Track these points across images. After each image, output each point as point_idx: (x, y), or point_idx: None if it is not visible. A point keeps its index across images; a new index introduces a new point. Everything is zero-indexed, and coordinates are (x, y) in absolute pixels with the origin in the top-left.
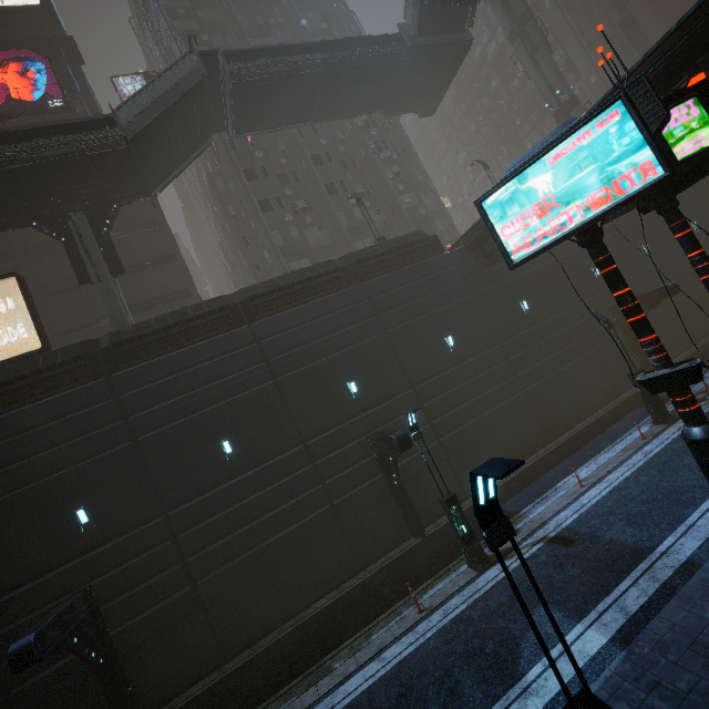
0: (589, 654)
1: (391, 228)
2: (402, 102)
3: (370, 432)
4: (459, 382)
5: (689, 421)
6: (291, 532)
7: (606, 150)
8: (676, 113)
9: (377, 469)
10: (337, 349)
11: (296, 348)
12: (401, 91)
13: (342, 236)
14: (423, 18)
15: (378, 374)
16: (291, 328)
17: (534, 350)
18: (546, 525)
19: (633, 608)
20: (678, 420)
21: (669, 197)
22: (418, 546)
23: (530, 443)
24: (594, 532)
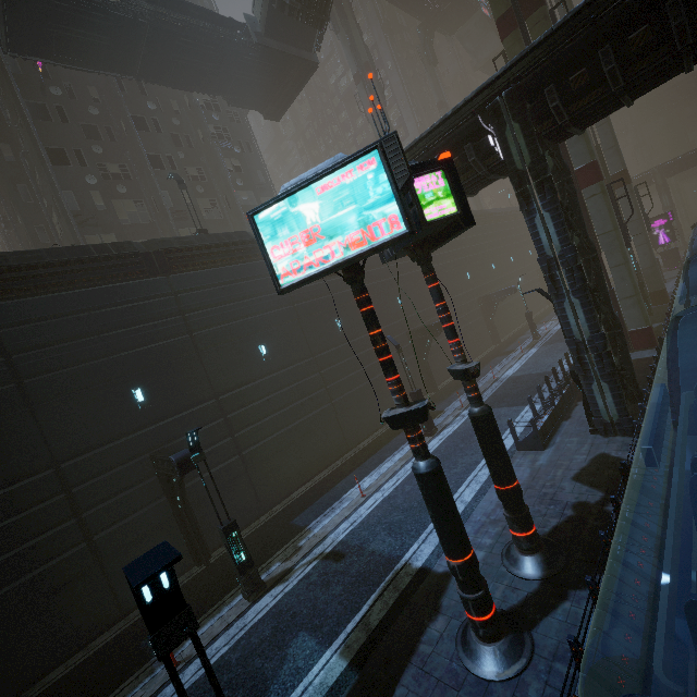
0: (329, 684)
1: (225, 222)
2: (247, 96)
3: (156, 448)
4: (268, 393)
5: (417, 456)
6: (17, 588)
7: (364, 194)
8: (429, 179)
9: (160, 491)
10: (122, 349)
11: (60, 343)
12: (246, 84)
13: (164, 218)
14: (272, 20)
15: (175, 382)
16: (56, 317)
17: (343, 365)
18: (326, 540)
19: (374, 624)
20: (440, 432)
21: (425, 252)
22: (198, 577)
23: (331, 453)
24: (362, 544)
